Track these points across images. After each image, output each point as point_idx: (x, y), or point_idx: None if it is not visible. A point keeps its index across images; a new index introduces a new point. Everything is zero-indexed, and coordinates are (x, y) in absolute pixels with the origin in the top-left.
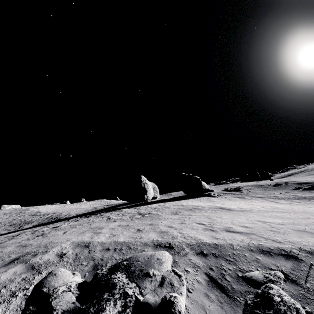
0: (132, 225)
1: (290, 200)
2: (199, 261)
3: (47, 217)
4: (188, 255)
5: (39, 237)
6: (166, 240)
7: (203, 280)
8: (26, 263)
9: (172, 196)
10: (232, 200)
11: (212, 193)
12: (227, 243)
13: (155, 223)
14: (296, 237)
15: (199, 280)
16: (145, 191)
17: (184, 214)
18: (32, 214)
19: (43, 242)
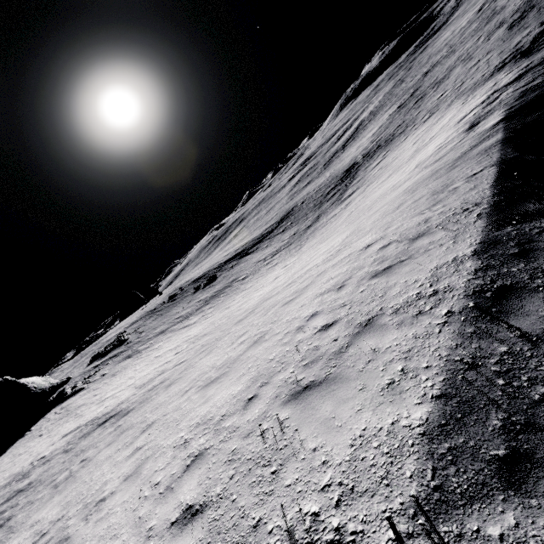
0: None
1: (200, 311)
2: None
3: None
4: None
5: None
6: None
7: None
8: None
9: None
10: (119, 372)
11: (67, 386)
12: None
13: None
14: (324, 438)
15: None
16: None
17: None
18: None
19: None
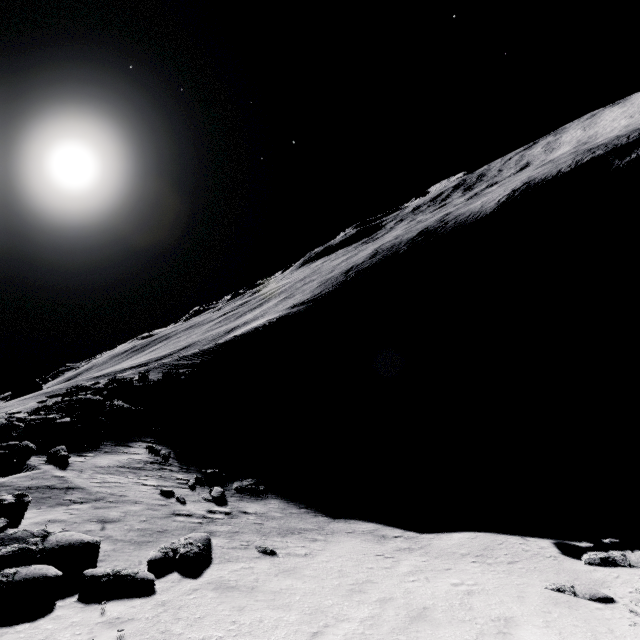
0: None
1: None
2: None
3: None
4: None
5: None
6: None
7: None
8: None
9: None
10: None
11: None
12: None
13: None
14: None
15: None
16: None
17: None
18: None
19: None
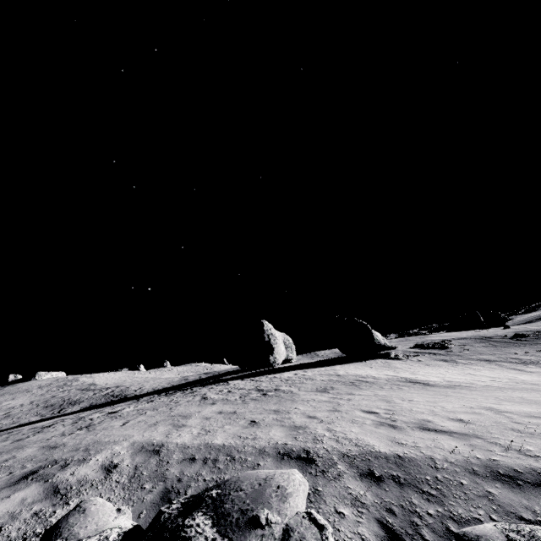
0: (242, 412)
1: None
2: (365, 493)
3: (105, 394)
4: (342, 479)
5: (80, 431)
6: (301, 445)
7: (374, 537)
8: (46, 482)
9: (320, 358)
10: (432, 365)
11: (392, 351)
12: (422, 454)
13: (285, 409)
14: None
15: (366, 537)
16: (270, 348)
17: (339, 392)
18: (82, 387)
19: (85, 441)
